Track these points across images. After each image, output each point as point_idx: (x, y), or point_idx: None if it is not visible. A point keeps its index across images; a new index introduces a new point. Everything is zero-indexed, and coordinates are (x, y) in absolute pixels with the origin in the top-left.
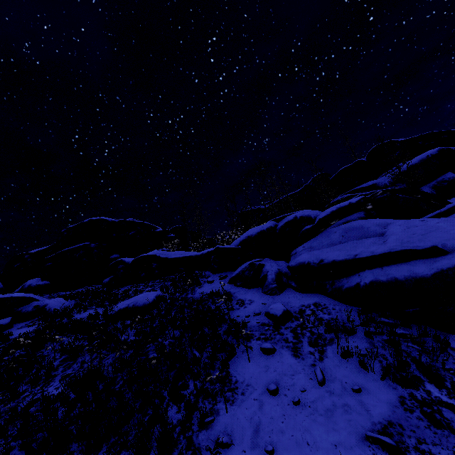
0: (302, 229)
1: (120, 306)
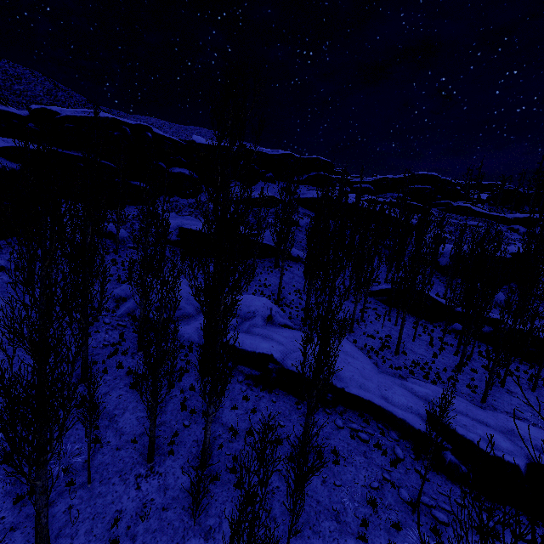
0: (539, 223)
1: (470, 223)
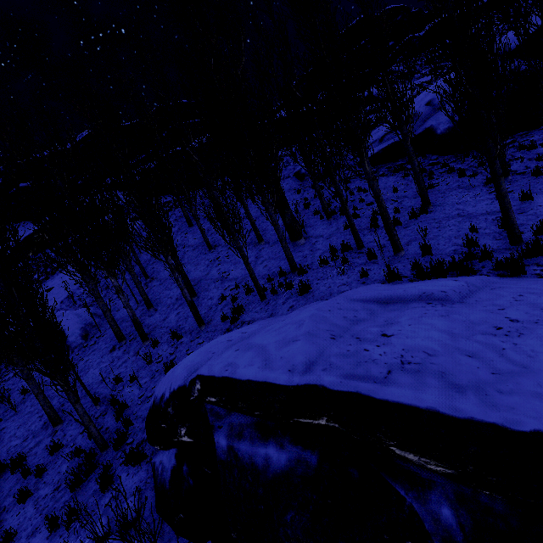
0: None
1: None
